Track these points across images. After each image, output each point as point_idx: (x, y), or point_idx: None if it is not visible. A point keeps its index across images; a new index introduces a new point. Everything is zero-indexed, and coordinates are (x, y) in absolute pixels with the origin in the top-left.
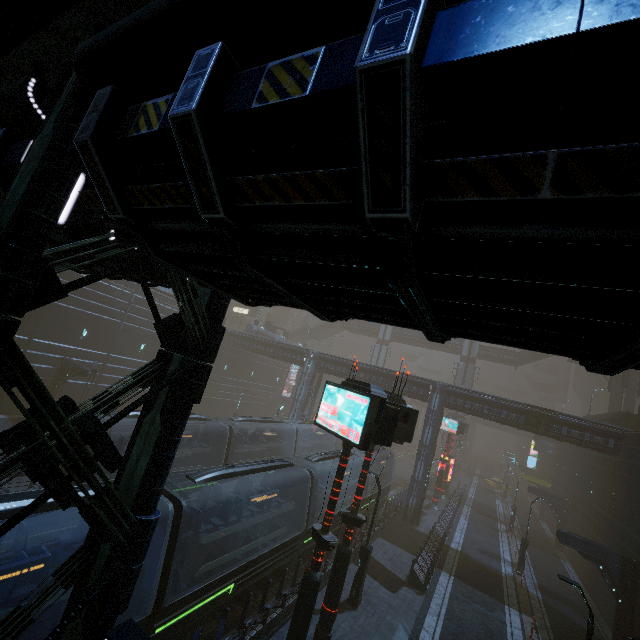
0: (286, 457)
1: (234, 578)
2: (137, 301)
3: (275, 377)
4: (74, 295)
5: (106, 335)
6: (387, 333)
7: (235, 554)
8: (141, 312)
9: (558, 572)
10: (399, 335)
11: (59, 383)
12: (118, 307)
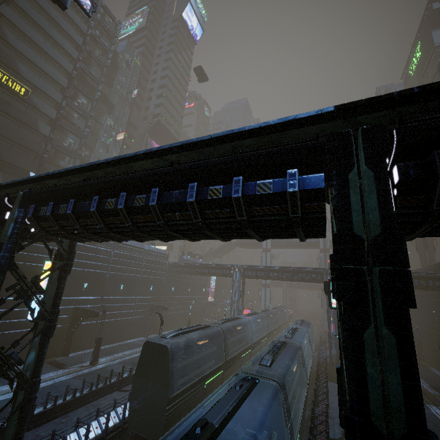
0: (246, 342)
1: (298, 429)
2: (115, 255)
3: (202, 289)
4: (76, 259)
5: (98, 284)
6: (268, 244)
7: (293, 412)
8: (118, 262)
9: (433, 375)
10: (276, 243)
11: (75, 327)
12: (104, 262)
